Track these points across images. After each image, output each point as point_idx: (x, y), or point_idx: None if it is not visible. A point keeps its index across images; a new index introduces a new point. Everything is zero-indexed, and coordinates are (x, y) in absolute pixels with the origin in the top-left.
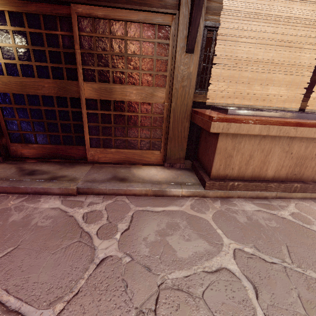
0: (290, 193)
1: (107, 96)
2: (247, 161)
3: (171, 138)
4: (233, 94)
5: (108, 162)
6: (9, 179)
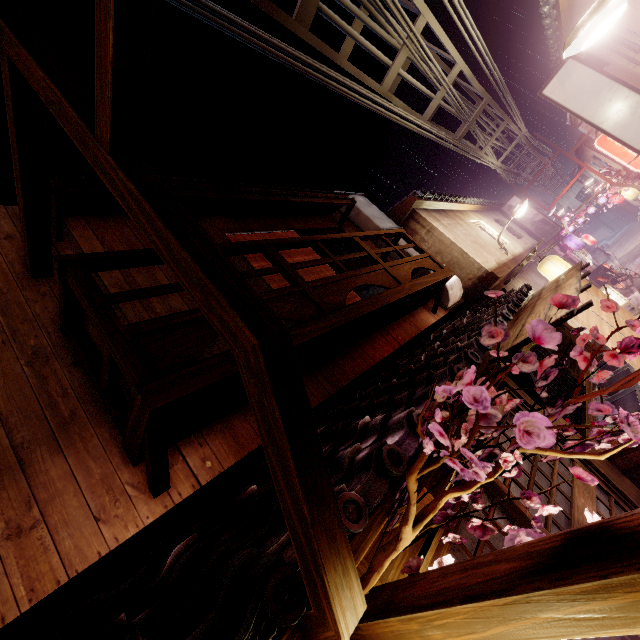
0: None
1: None
2: None
3: None
4: None
5: None
6: None
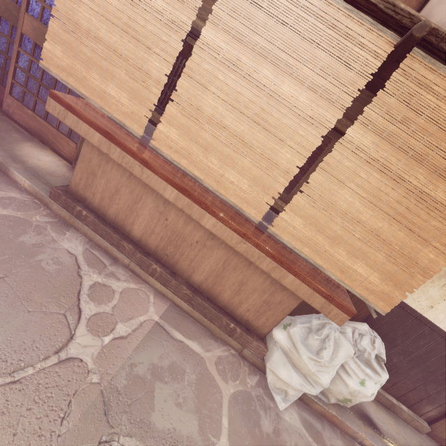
0: (146, 273)
1: (43, 42)
2: (112, 194)
3: None
4: (69, 69)
5: (19, 123)
6: None
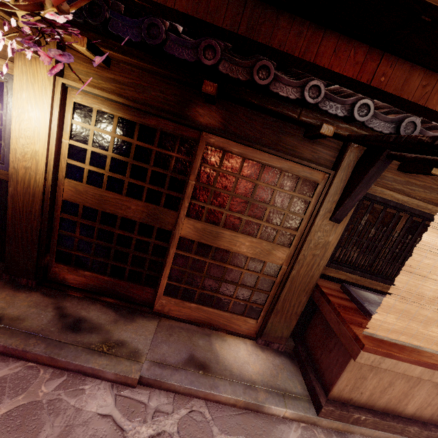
0: None
1: (210, 239)
2: (384, 388)
3: (277, 310)
4: (402, 330)
5: (181, 319)
6: (44, 338)
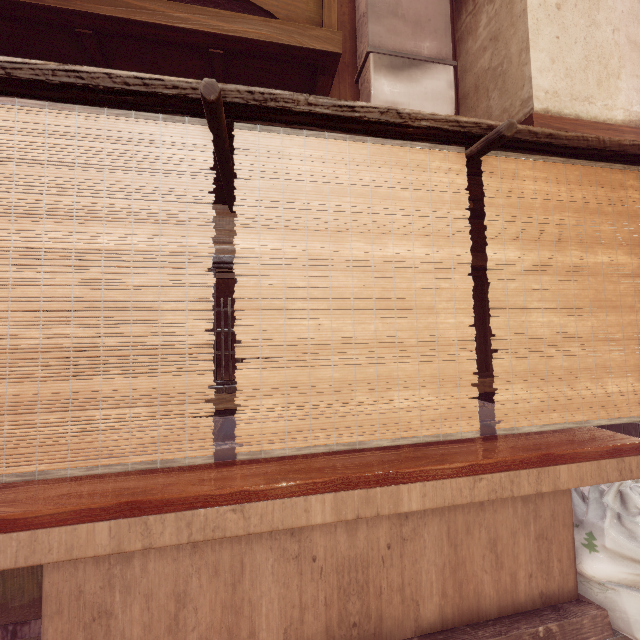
0: None
1: None
2: (173, 616)
3: None
4: None
5: None
6: None
